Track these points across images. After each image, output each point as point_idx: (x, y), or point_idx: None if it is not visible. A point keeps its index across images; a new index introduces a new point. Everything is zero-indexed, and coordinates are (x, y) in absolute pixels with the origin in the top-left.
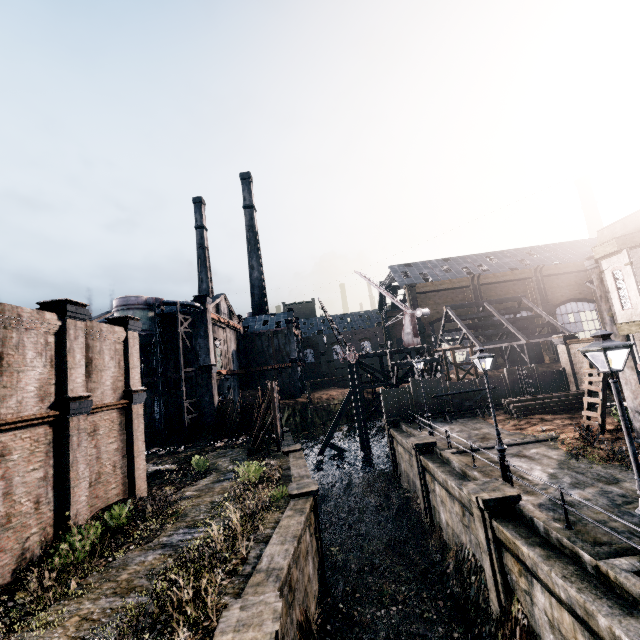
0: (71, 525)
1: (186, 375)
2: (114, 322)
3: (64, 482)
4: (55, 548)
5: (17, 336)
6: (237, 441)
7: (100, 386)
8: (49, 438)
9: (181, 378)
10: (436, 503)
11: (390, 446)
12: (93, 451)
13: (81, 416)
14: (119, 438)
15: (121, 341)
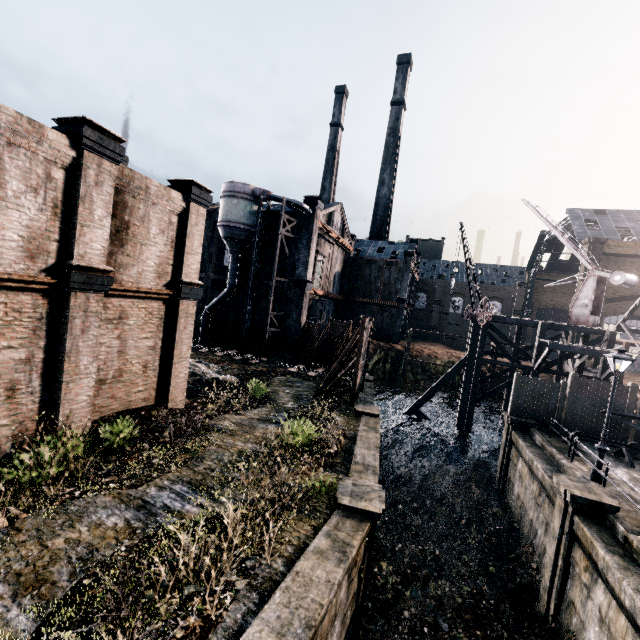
0: (57, 427)
1: (279, 285)
2: (176, 186)
3: (57, 372)
4: (38, 446)
5: None
6: (311, 372)
7: (137, 264)
8: (41, 312)
9: (271, 286)
10: (581, 605)
11: (503, 452)
12: (115, 342)
13: (93, 295)
14: (158, 335)
15: (180, 214)
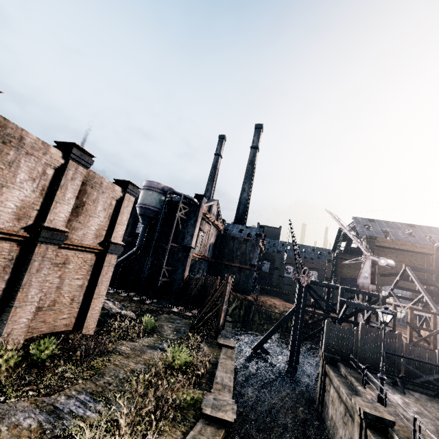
0: None
1: (172, 248)
2: (119, 183)
3: (11, 299)
4: None
5: (14, 155)
6: (188, 313)
7: (84, 228)
8: (13, 255)
9: (167, 249)
10: None
11: (320, 381)
12: (56, 280)
13: (51, 246)
14: (86, 277)
15: (118, 199)
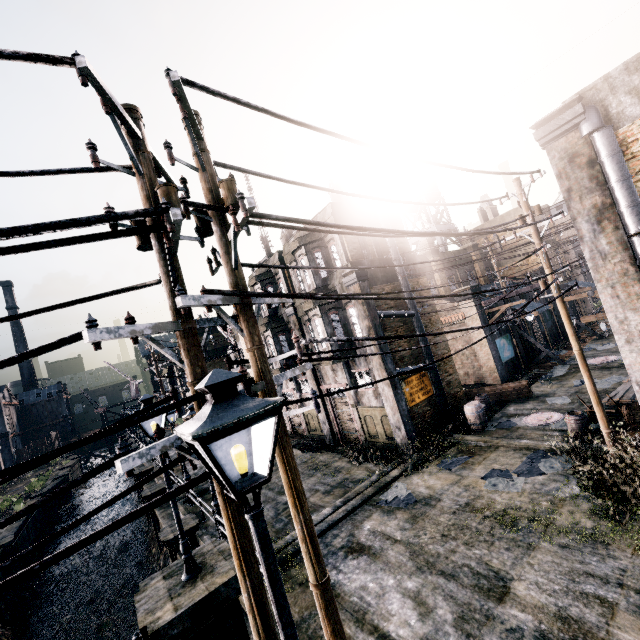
0: None
1: None
2: None
3: None
4: None
5: None
6: None
7: None
8: None
9: None
10: None
11: None
12: None
13: None
14: None
15: None
